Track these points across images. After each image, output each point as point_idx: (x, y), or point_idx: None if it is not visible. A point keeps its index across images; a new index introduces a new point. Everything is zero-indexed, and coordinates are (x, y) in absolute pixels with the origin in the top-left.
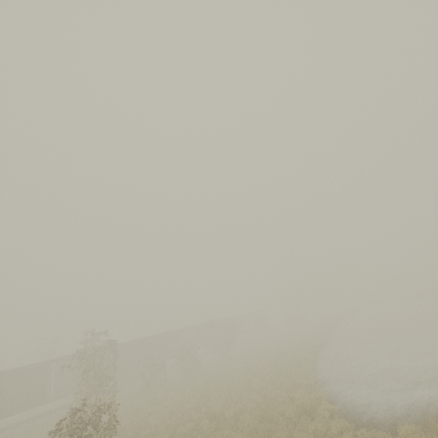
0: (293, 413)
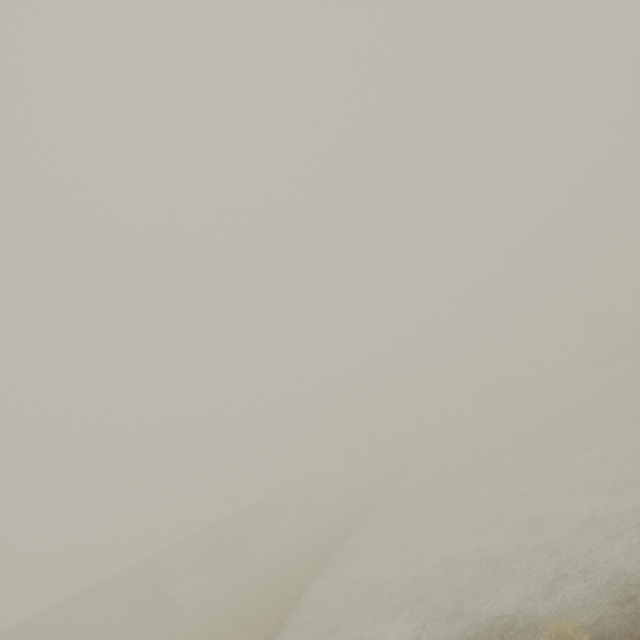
0: None
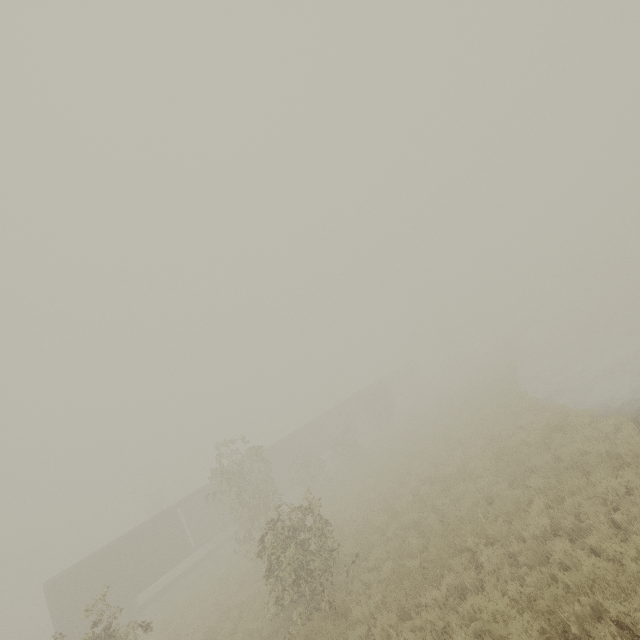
0: (539, 436)
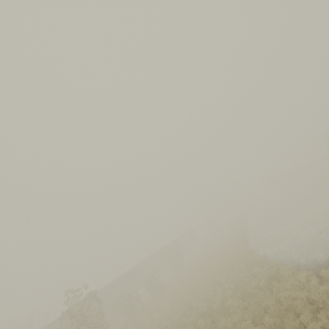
0: (265, 283)
